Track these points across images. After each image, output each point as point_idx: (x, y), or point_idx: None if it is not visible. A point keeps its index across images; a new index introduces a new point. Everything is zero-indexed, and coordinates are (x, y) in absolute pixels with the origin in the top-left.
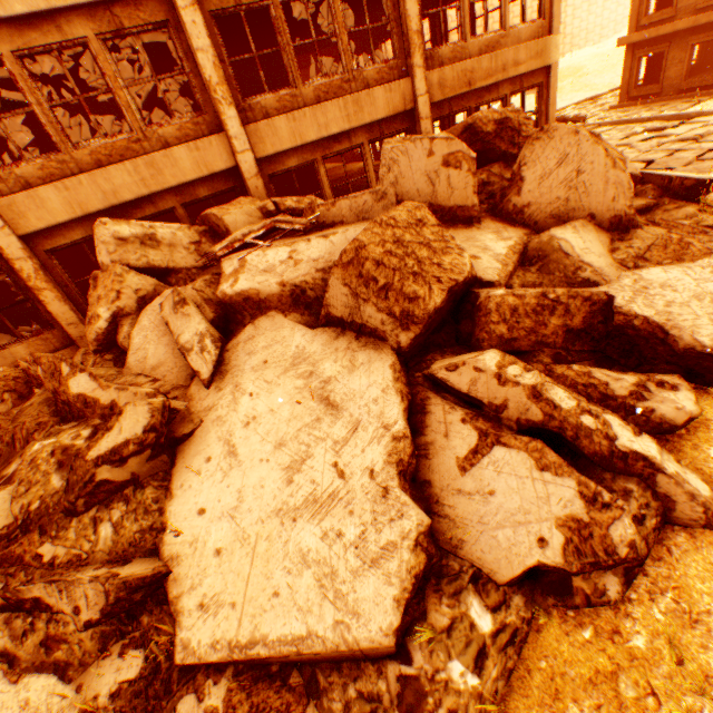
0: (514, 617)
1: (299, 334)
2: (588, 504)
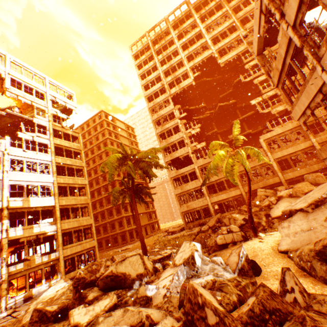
0: None
1: (288, 199)
2: None
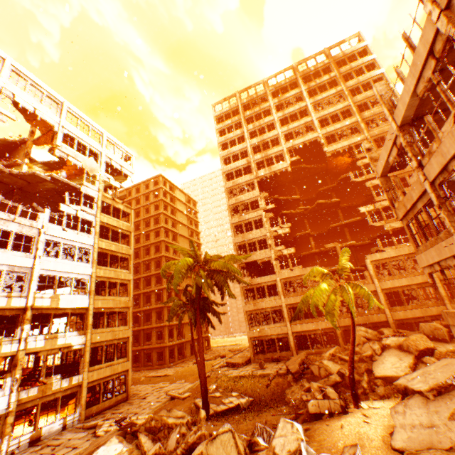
0: None
1: (397, 351)
2: None
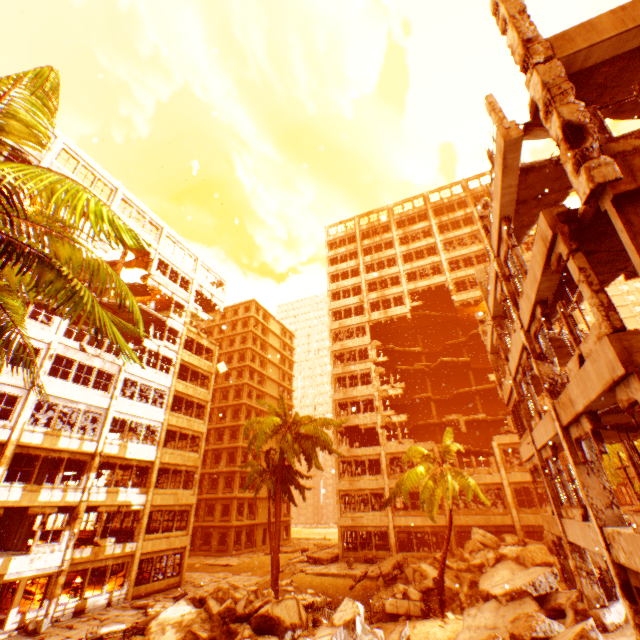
0: None
1: (512, 564)
2: None
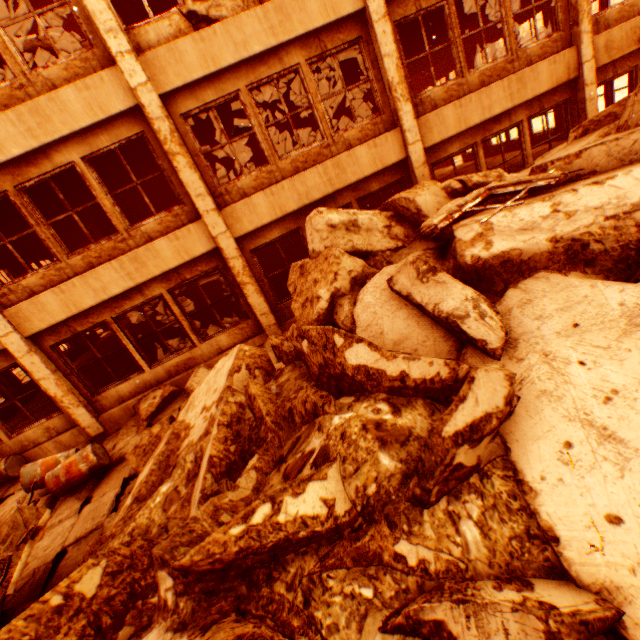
0: None
1: (610, 291)
2: None
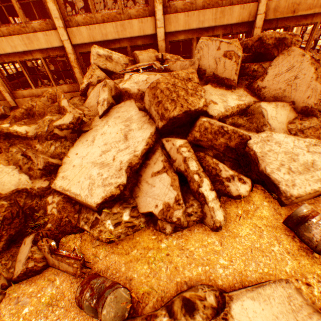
0: (137, 222)
1: (134, 111)
2: (175, 201)
